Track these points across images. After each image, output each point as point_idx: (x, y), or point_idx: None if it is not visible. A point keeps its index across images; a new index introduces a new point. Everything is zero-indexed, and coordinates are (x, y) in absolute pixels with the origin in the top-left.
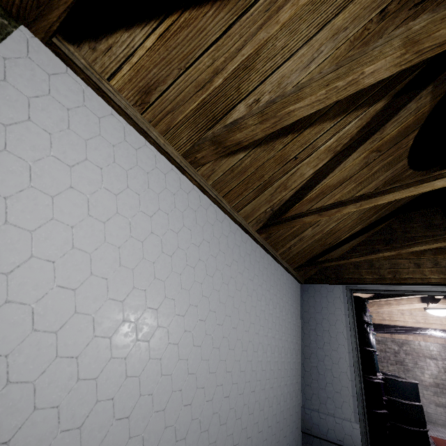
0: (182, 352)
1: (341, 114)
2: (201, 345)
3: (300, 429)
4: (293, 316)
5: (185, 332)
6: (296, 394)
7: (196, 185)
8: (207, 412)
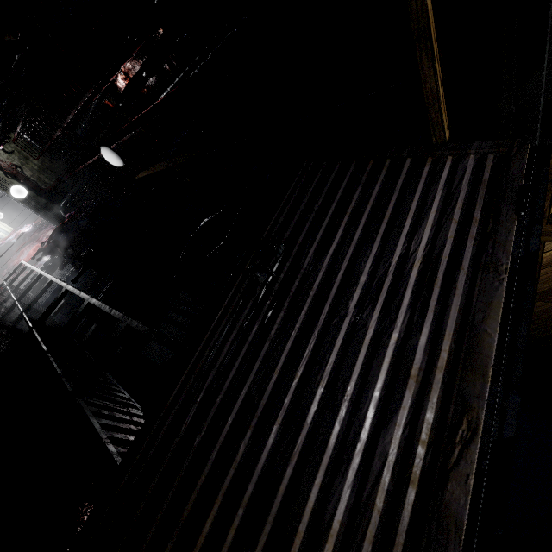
0: None
1: None
2: None
3: None
4: None
5: None
6: None
7: None
8: None
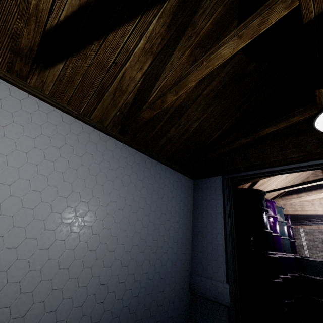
0: (5, 210)
1: (136, 15)
2: (33, 208)
3: (186, 289)
4: (179, 203)
5: (11, 196)
6: (182, 262)
7: (32, 95)
8: (40, 257)
